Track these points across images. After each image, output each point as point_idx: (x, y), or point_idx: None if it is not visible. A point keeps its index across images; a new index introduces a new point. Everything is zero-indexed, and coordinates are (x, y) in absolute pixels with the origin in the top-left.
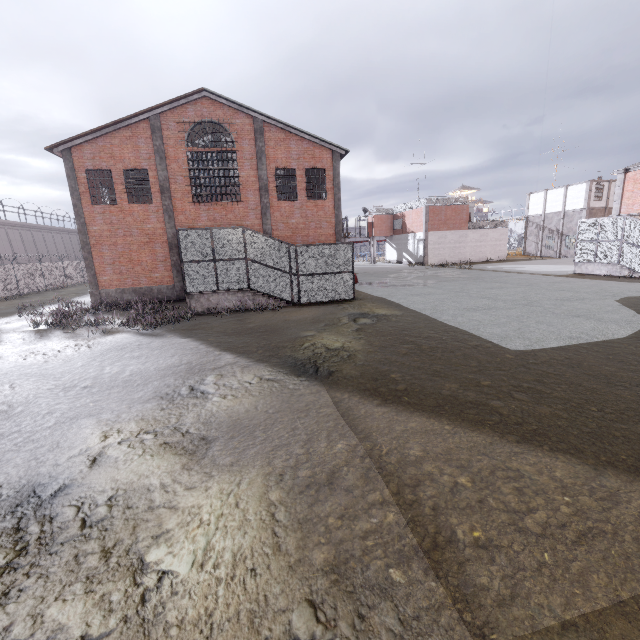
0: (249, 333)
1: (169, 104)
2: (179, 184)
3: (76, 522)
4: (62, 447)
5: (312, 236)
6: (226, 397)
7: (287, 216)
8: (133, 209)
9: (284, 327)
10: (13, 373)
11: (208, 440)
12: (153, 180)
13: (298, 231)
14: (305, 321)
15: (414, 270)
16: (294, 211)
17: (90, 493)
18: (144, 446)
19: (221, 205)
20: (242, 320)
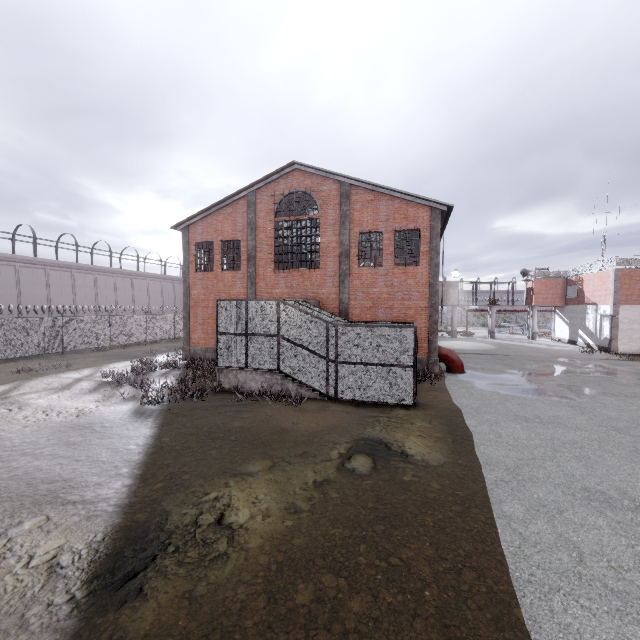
0: (217, 438)
1: (264, 181)
2: (264, 252)
3: None
4: None
5: (397, 308)
6: None
7: (368, 284)
8: (224, 275)
9: (259, 440)
10: None
11: None
12: (243, 249)
13: (380, 302)
14: (295, 436)
15: (581, 360)
16: (377, 279)
17: None
18: None
19: (298, 272)
20: (242, 412)
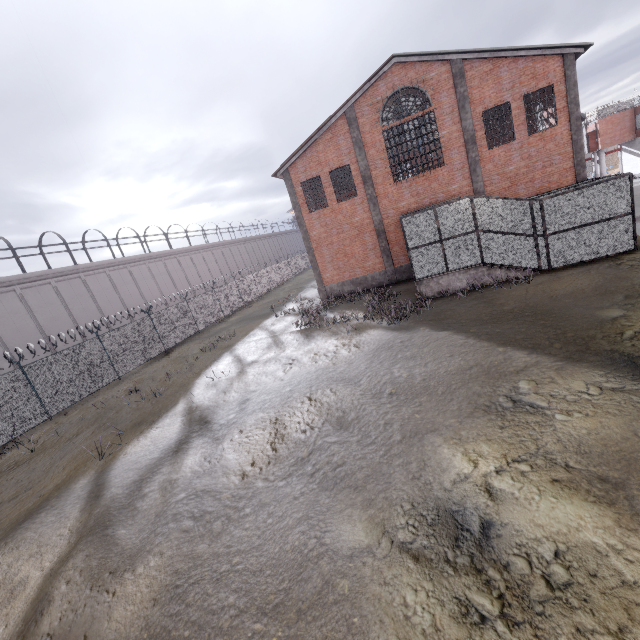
0: (512, 318)
1: (361, 89)
2: (379, 168)
3: (536, 577)
4: (431, 467)
5: (539, 179)
6: (570, 414)
7: (502, 164)
8: (341, 207)
9: (558, 306)
10: (322, 377)
11: (612, 483)
12: (355, 173)
13: (518, 178)
14: (584, 295)
15: None
16: (511, 155)
17: (524, 541)
18: (531, 482)
19: (423, 176)
20: (488, 302)
